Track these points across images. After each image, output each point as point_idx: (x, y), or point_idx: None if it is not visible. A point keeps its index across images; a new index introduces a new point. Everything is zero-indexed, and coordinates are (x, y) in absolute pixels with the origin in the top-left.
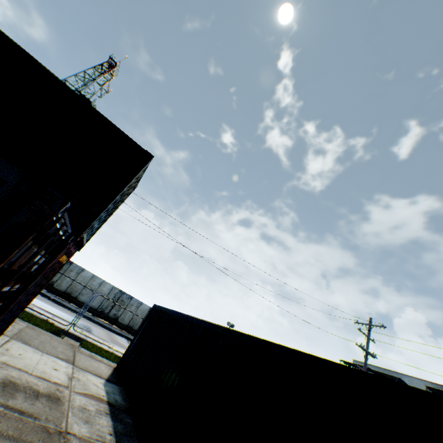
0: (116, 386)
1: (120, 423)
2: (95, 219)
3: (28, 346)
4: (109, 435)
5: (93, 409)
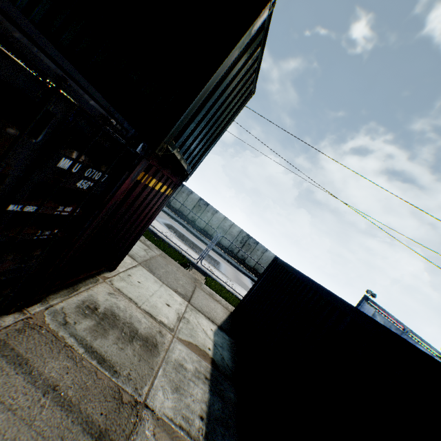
0: (227, 338)
1: (219, 400)
2: (178, 119)
3: (151, 274)
4: (197, 421)
5: (191, 369)
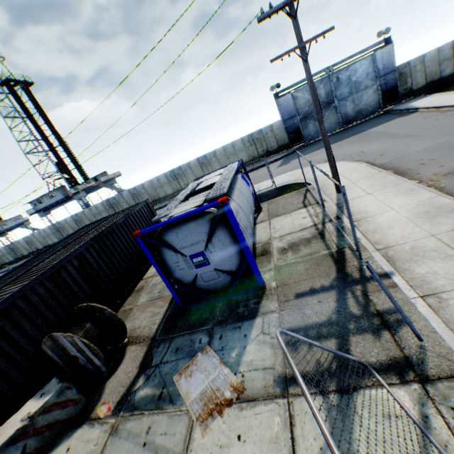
0: None
1: None
2: None
3: None
4: None
5: None
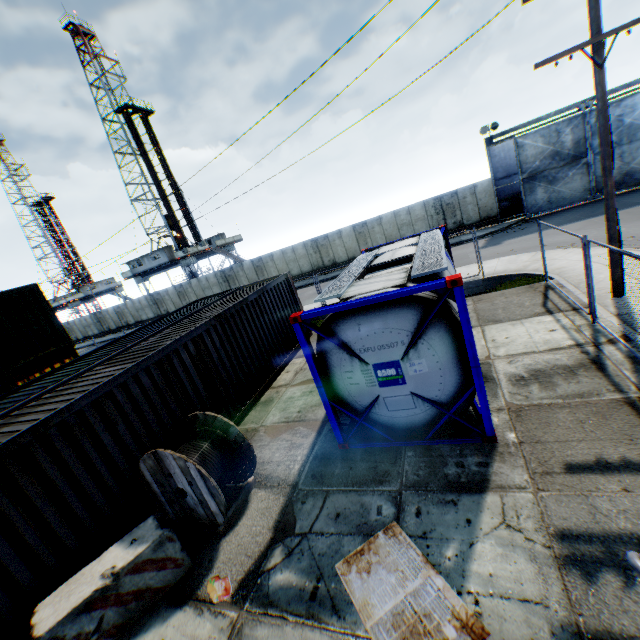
0: None
1: None
2: None
3: None
4: None
5: None
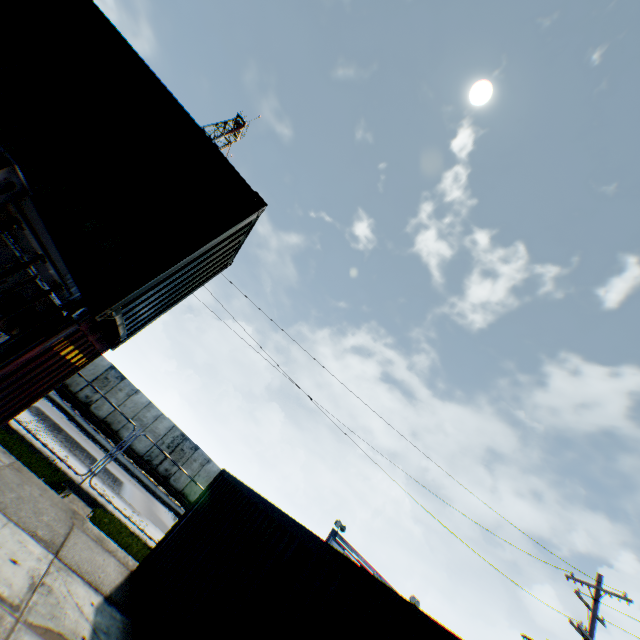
0: (119, 615)
1: None
2: (138, 287)
3: None
4: None
5: None
